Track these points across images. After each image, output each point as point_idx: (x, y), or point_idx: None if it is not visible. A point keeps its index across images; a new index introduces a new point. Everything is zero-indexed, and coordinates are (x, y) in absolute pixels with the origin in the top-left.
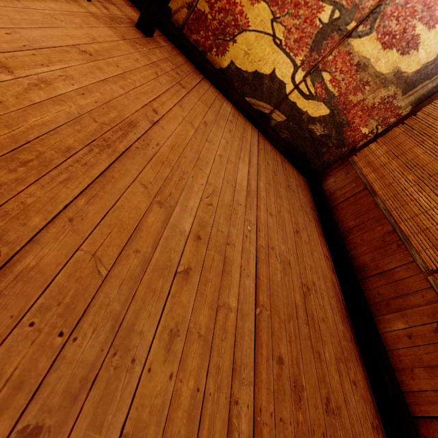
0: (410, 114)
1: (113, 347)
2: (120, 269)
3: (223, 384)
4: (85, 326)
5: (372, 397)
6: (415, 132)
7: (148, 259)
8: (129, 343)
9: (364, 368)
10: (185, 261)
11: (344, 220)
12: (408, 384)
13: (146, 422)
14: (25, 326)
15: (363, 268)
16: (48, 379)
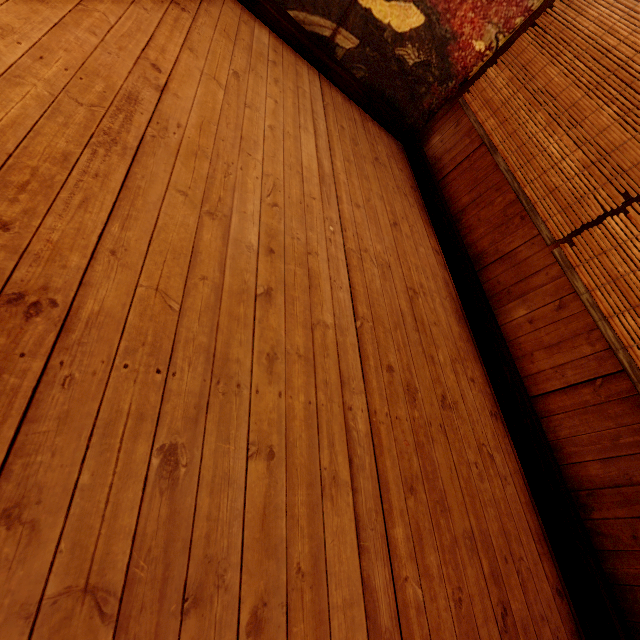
0: (544, 6)
1: (215, 376)
2: (192, 301)
3: (334, 395)
4: (179, 361)
5: (491, 390)
6: (550, 39)
7: (219, 286)
8: (228, 371)
9: (483, 365)
10: (262, 281)
11: (456, 197)
12: (528, 369)
13: (267, 432)
14: (120, 368)
15: (481, 256)
16: (165, 409)
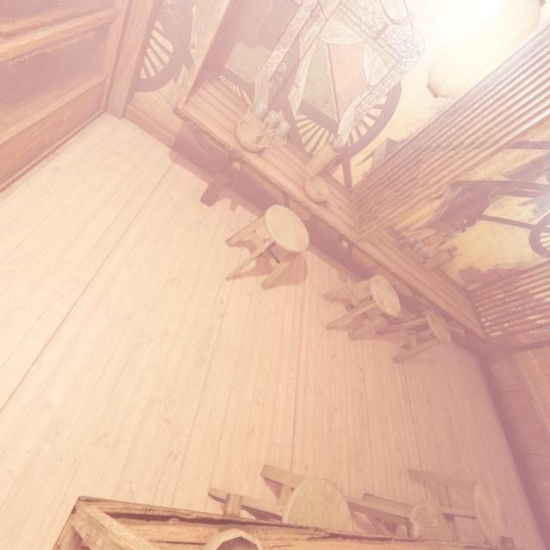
0: None
1: None
2: None
3: None
4: None
5: (533, 516)
6: None
7: None
8: None
9: (529, 503)
10: None
11: (511, 408)
12: (548, 511)
13: None
14: None
15: (525, 447)
16: None
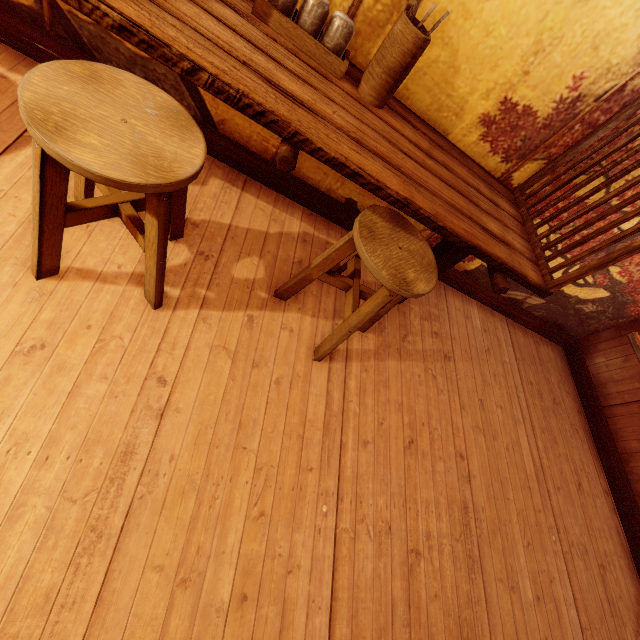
0: None
1: None
2: None
3: None
4: None
5: None
6: None
7: None
8: None
9: None
10: (542, 634)
11: (623, 436)
12: None
13: None
14: None
15: None
16: None
